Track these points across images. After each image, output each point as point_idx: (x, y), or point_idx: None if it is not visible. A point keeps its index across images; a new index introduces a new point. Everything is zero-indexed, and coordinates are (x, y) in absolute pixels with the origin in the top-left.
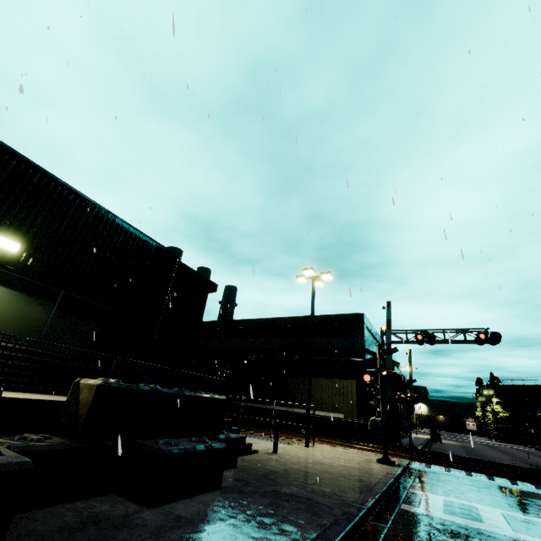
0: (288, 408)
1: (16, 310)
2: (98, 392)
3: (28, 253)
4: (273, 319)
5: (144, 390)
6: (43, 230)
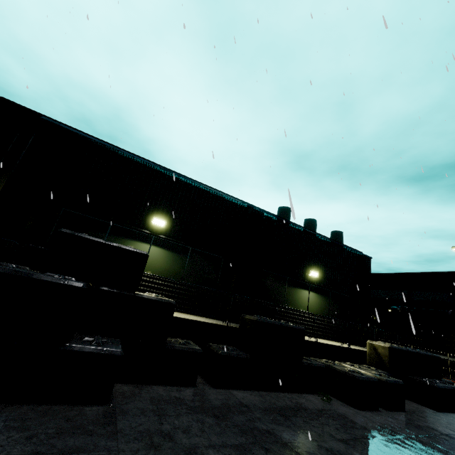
0: (454, 359)
1: (319, 302)
2: (390, 350)
3: (318, 275)
4: (413, 274)
5: (404, 350)
6: (319, 262)
